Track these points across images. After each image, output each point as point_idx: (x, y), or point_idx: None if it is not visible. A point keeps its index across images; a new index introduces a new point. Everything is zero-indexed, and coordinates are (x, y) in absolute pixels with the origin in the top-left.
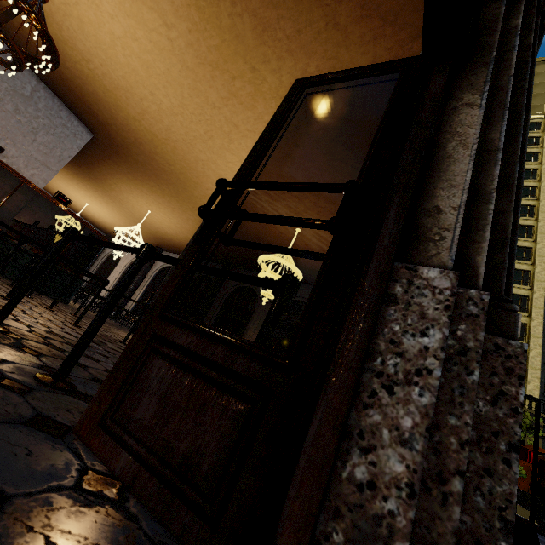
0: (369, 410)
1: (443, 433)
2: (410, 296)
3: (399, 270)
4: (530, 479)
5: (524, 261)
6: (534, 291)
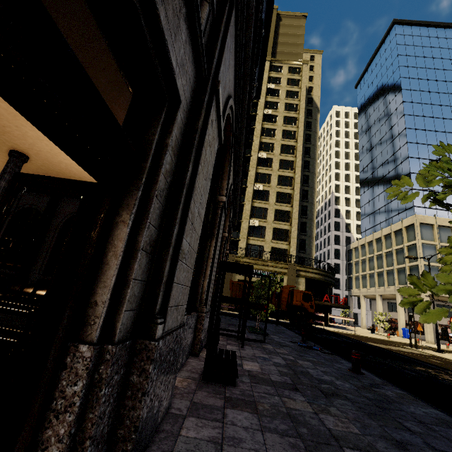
0: (47, 430)
1: (86, 422)
2: (73, 363)
3: (71, 347)
4: (286, 303)
5: (290, 170)
6: (294, 190)
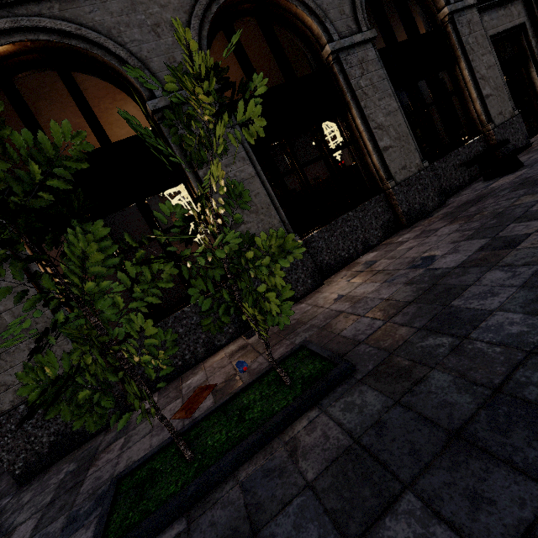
0: None
1: None
2: None
3: None
4: None
5: None
6: None
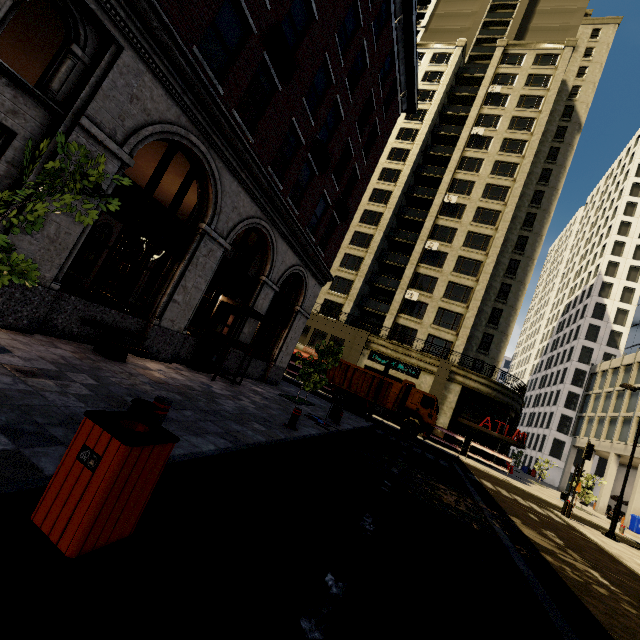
0: None
1: None
2: None
3: None
4: (395, 401)
5: (490, 225)
6: (488, 257)
